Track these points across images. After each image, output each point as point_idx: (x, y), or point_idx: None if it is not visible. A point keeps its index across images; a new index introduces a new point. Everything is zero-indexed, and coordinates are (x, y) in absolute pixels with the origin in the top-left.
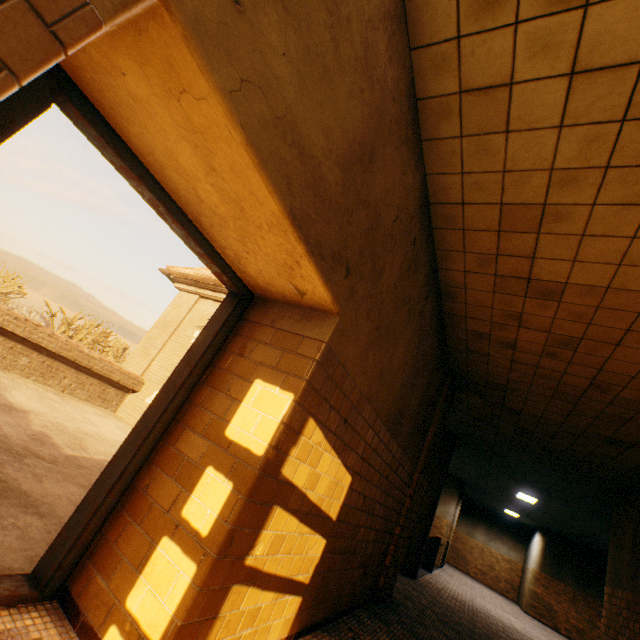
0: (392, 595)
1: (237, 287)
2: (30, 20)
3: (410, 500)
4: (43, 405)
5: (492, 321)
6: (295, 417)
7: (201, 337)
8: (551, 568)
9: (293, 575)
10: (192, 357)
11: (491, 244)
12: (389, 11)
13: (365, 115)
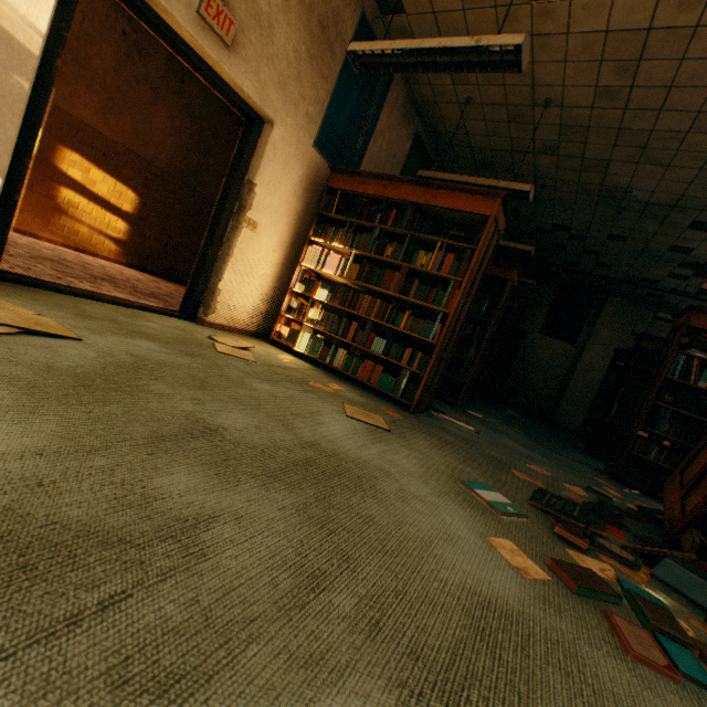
0: None
1: None
2: None
3: None
4: None
5: None
6: (48, 141)
7: None
8: None
9: (103, 229)
10: None
11: None
12: None
13: None
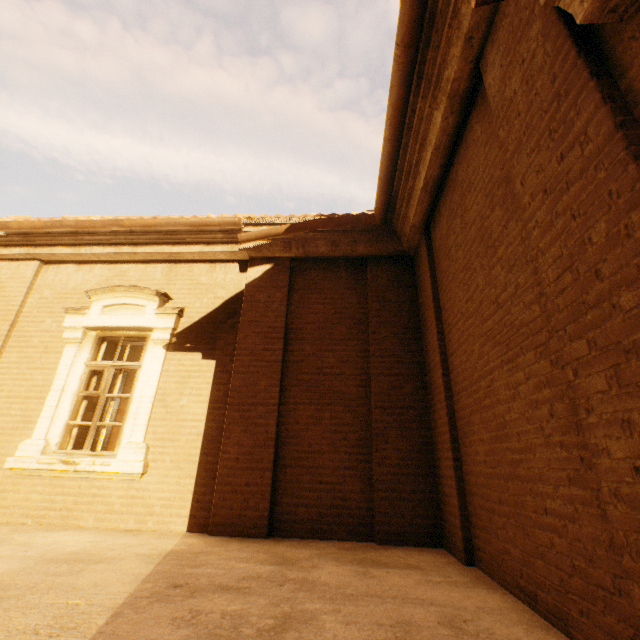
0: None
1: None
2: None
3: None
4: None
5: None
6: None
7: None
8: None
9: None
10: None
11: None
12: None
13: None
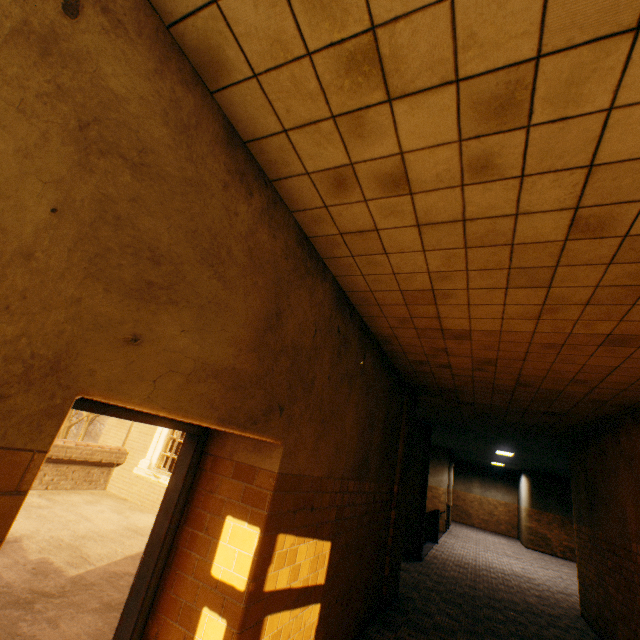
0: (399, 592)
1: (193, 432)
2: (3, 500)
3: (395, 512)
4: (32, 520)
5: (426, 353)
6: (265, 545)
7: (172, 483)
8: (539, 503)
9: None
10: (168, 506)
11: (404, 312)
12: (263, 208)
13: (264, 295)
